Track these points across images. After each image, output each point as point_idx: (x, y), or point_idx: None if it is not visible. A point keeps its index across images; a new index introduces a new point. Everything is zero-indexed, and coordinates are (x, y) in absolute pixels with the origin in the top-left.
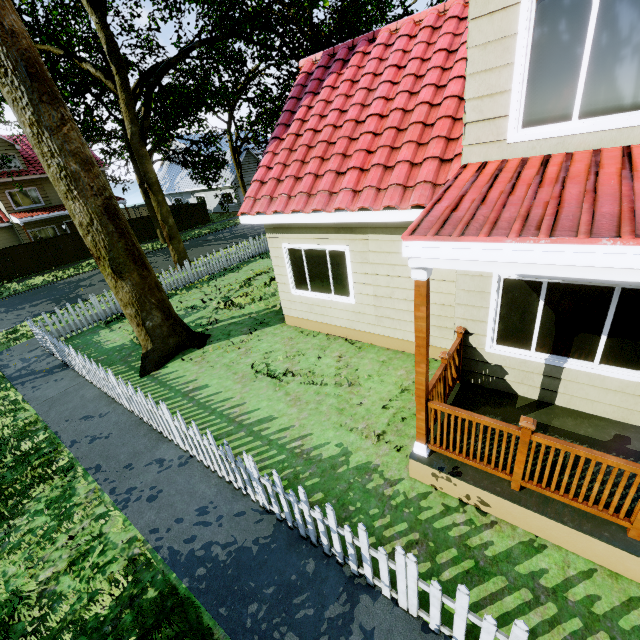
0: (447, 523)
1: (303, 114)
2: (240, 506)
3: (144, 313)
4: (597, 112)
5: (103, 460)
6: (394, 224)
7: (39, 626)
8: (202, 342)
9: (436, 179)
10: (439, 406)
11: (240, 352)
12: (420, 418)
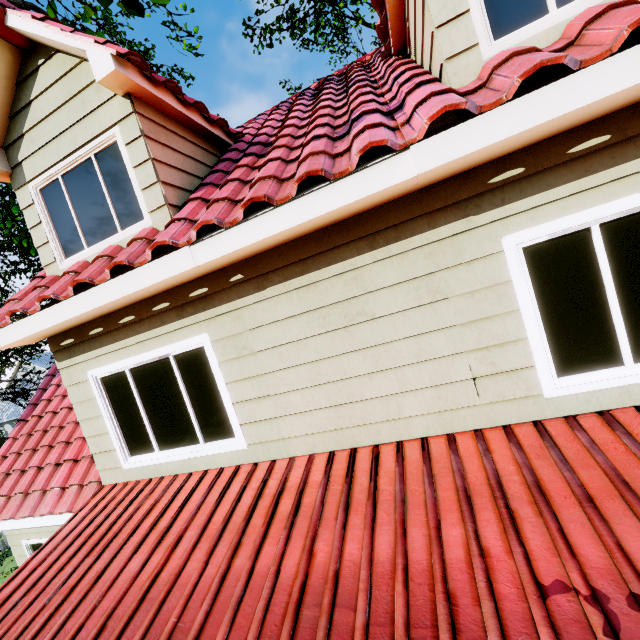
0: None
1: (51, 393)
2: None
3: None
4: (168, 446)
5: None
6: None
7: None
8: None
9: None
10: None
11: None
12: None
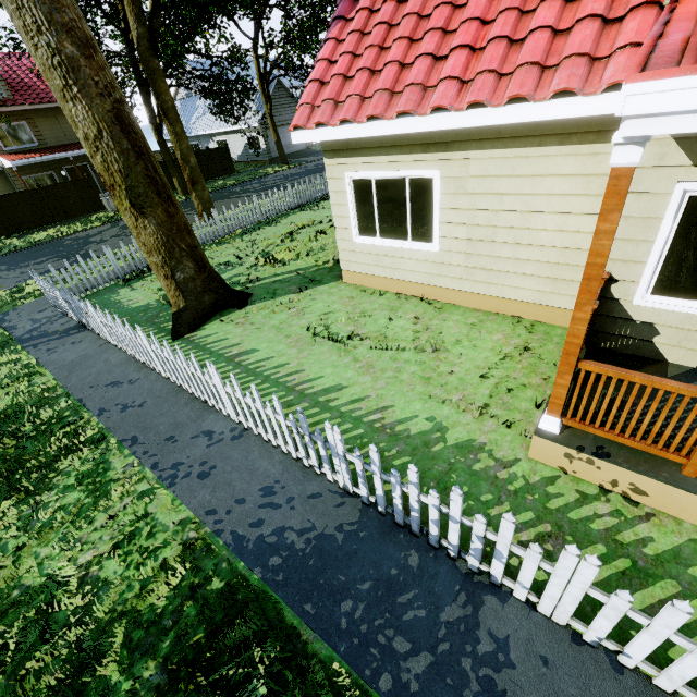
0: (586, 514)
1: None
2: (314, 487)
3: (173, 262)
4: None
5: (139, 431)
6: (512, 132)
7: (84, 617)
8: (243, 301)
9: (595, 50)
10: (597, 367)
11: (291, 313)
12: (561, 384)
